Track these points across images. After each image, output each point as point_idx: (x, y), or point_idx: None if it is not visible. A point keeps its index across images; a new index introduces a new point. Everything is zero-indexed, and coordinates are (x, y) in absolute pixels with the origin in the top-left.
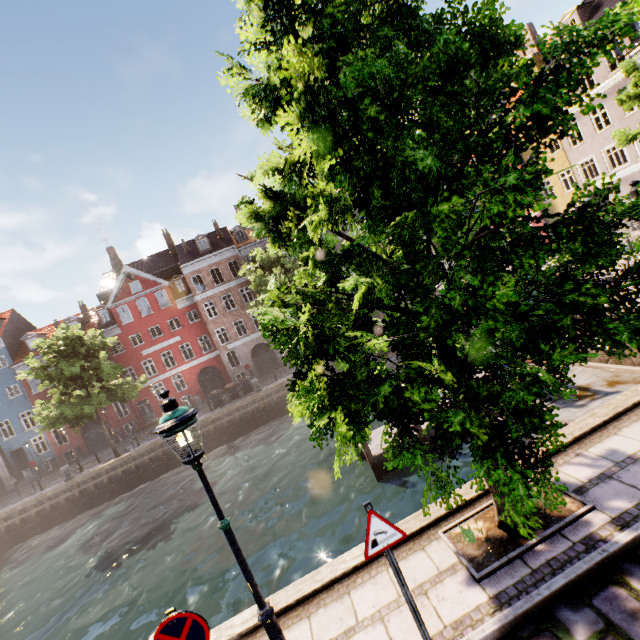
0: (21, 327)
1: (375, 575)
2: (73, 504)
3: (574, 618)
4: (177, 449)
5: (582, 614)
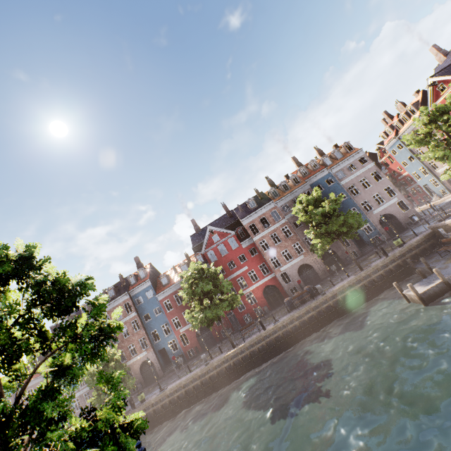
0: (155, 273)
1: None
2: (214, 381)
3: None
4: (275, 340)
5: None
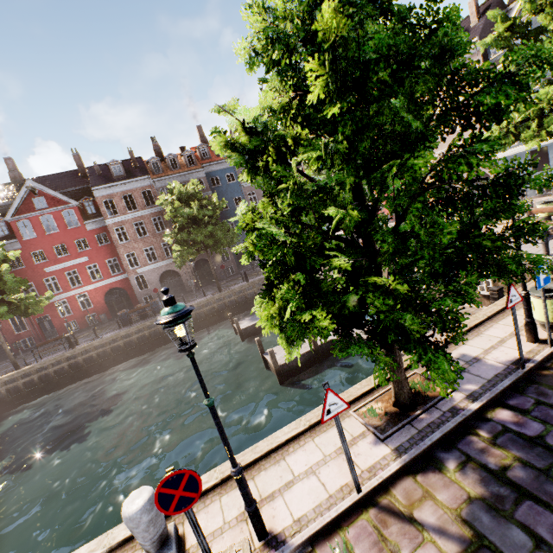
0: None
1: (304, 444)
2: None
3: (447, 456)
4: (84, 362)
5: (451, 453)
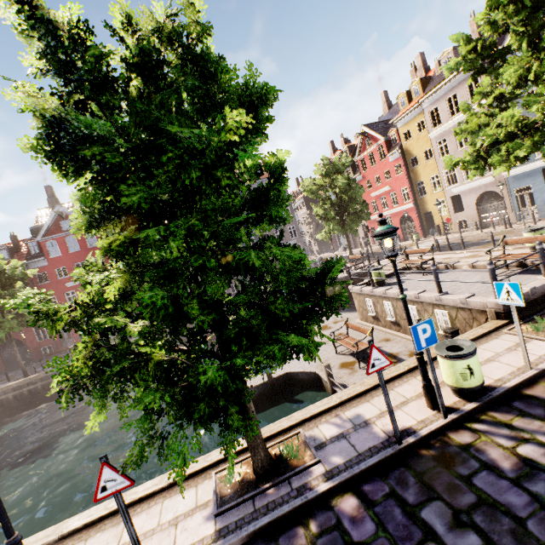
0: None
1: (152, 506)
2: None
3: None
4: None
5: None
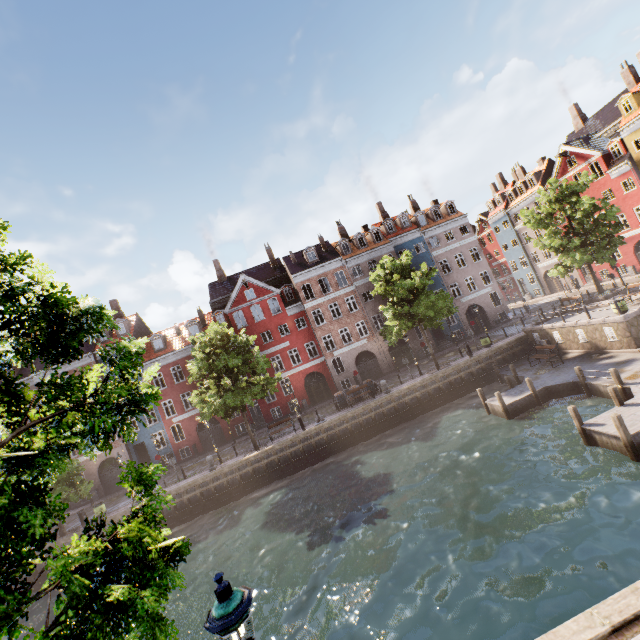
0: (143, 330)
1: None
2: (220, 493)
3: None
4: (315, 445)
5: None
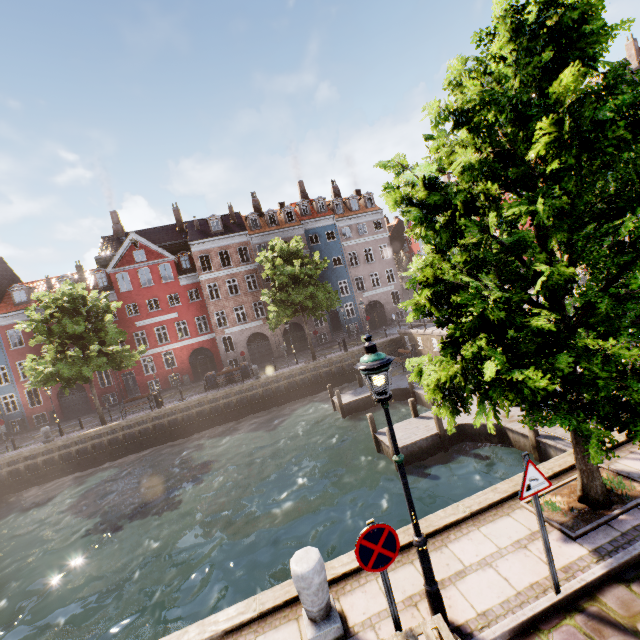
0: (7, 277)
1: (467, 533)
2: (50, 468)
3: None
4: (168, 425)
5: None
